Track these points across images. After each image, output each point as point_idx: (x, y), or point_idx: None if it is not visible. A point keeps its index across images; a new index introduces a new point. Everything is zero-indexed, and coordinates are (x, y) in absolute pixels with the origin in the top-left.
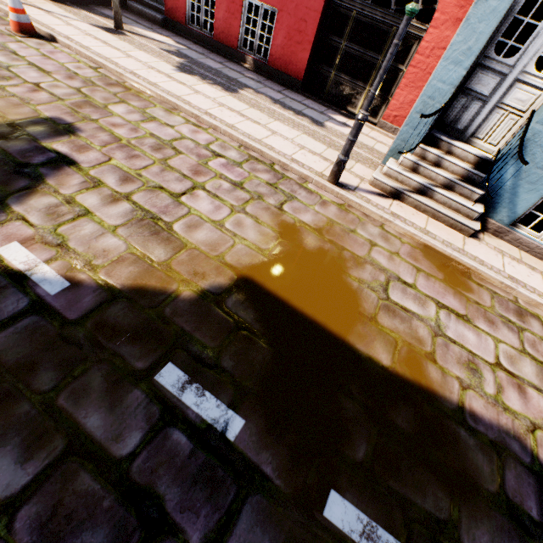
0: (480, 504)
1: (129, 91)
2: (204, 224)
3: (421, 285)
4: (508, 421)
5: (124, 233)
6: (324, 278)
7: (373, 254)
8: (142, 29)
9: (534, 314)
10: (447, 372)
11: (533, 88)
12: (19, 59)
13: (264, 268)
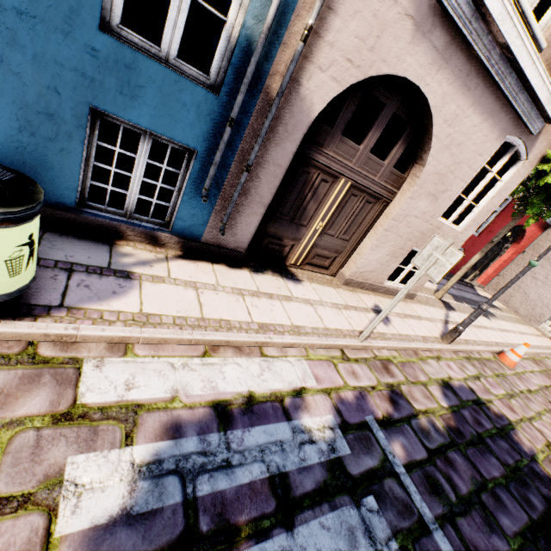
0: None
1: (537, 360)
2: None
3: None
4: None
5: None
6: None
7: None
8: None
9: None
10: None
11: None
12: None
13: None
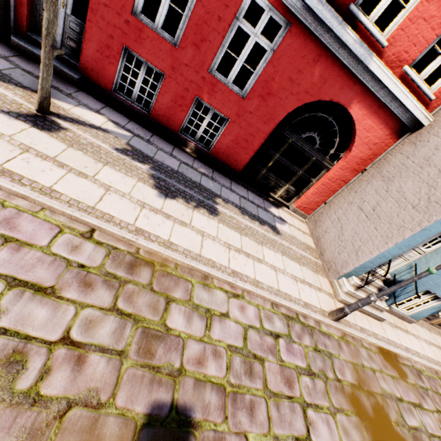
0: None
1: (155, 268)
2: None
3: (401, 393)
4: None
5: None
6: None
7: (380, 384)
8: (64, 100)
9: (419, 369)
10: None
11: (416, 252)
12: None
13: None
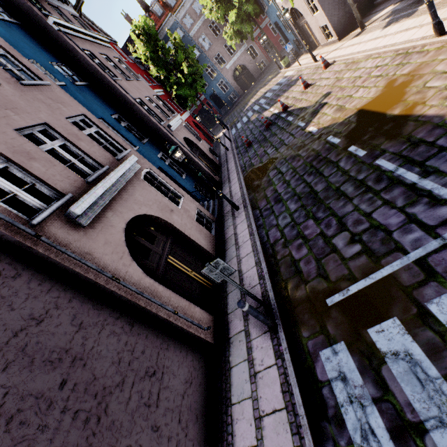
0: (396, 139)
1: (354, 63)
2: (356, 100)
3: None
4: (444, 112)
5: (332, 115)
6: (392, 95)
7: (436, 67)
8: (377, 15)
9: None
10: (426, 105)
11: None
12: (322, 80)
13: (368, 104)
